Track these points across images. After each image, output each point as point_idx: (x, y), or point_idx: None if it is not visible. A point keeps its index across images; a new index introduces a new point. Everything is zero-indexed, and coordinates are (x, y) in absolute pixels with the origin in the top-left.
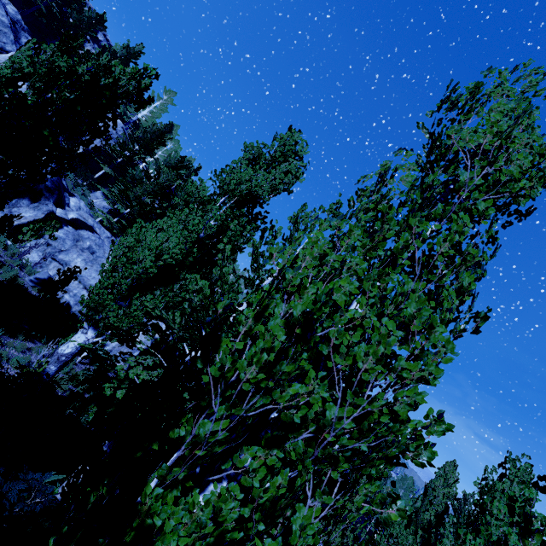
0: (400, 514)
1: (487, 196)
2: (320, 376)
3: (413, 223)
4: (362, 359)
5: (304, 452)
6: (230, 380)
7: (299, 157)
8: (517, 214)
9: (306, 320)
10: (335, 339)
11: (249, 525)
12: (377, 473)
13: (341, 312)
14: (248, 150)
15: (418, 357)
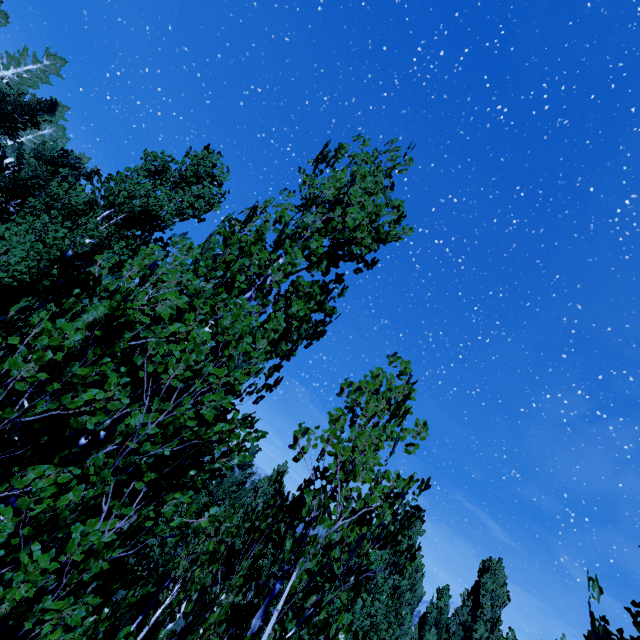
0: (211, 519)
1: (332, 241)
2: (124, 381)
3: (253, 250)
4: (174, 366)
5: (105, 464)
6: (5, 383)
7: (218, 183)
8: (365, 262)
9: (110, 323)
10: (153, 350)
11: (14, 541)
12: (186, 479)
13: (165, 324)
14: (150, 160)
15: (235, 368)
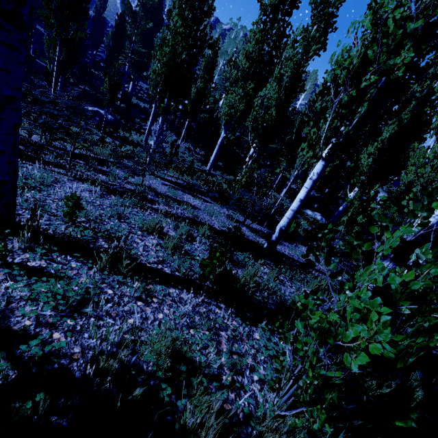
0: None
1: None
2: None
3: None
4: None
5: None
6: None
7: None
8: None
9: None
10: None
11: None
12: None
13: None
14: None
15: None
